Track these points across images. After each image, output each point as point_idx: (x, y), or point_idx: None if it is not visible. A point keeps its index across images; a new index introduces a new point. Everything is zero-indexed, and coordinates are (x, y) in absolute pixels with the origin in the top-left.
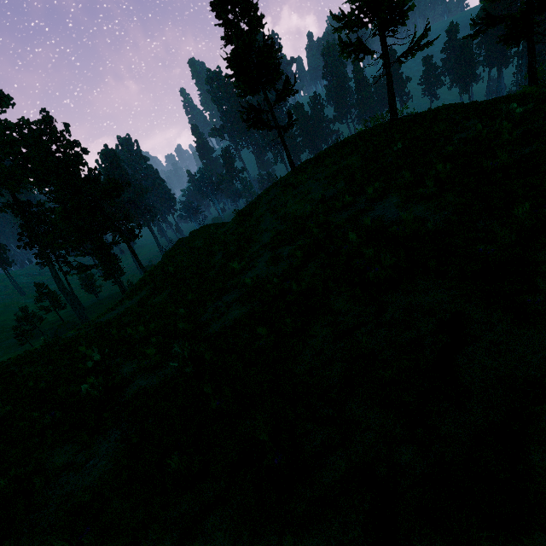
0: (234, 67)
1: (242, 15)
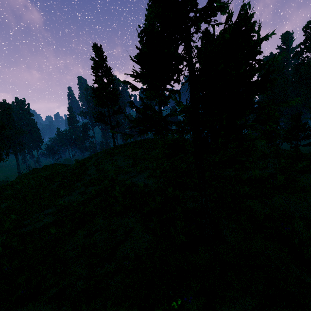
0: (95, 94)
1: (105, 76)
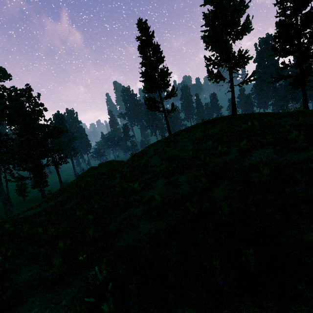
0: (145, 77)
1: (154, 54)
